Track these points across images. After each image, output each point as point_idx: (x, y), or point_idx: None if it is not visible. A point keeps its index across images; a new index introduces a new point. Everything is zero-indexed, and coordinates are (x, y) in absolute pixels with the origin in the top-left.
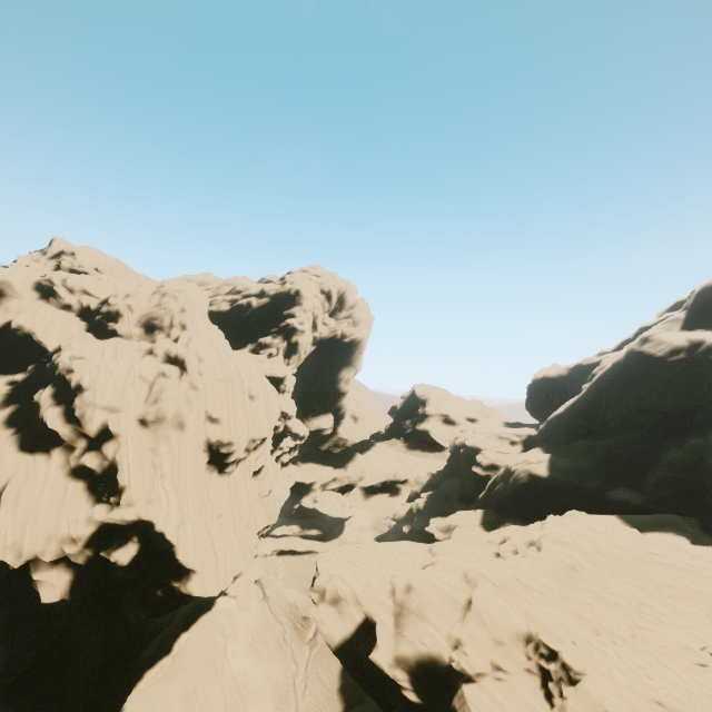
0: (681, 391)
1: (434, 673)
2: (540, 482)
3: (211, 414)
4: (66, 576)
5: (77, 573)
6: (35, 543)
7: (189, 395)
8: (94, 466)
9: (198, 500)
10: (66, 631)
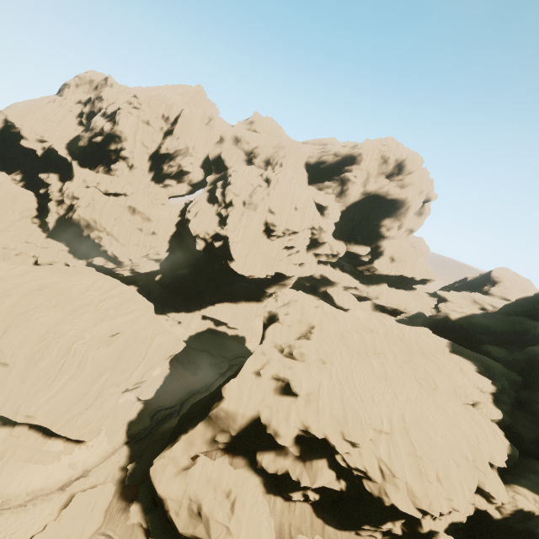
0: None
1: (275, 318)
2: (447, 322)
3: (271, 209)
4: (203, 244)
5: (206, 245)
6: (199, 230)
7: (264, 197)
8: (223, 214)
9: (253, 243)
10: (201, 263)
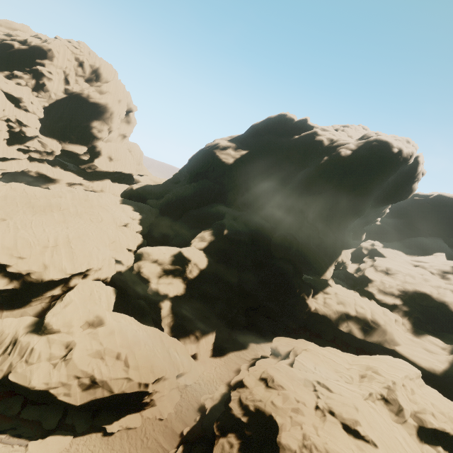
0: (197, 163)
1: None
2: (132, 191)
3: None
4: None
5: None
6: None
7: None
8: None
9: None
10: None
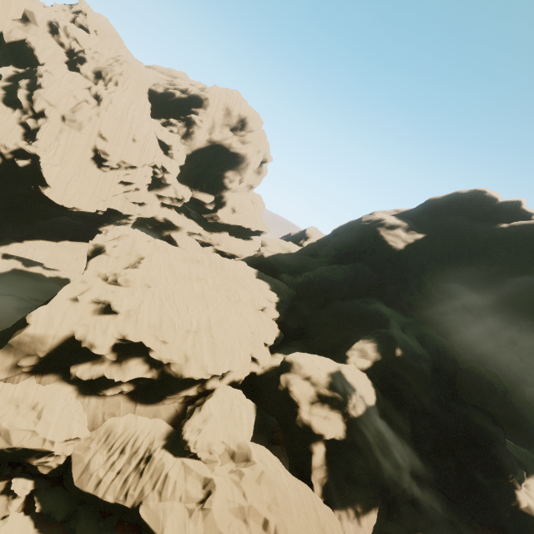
0: (350, 240)
1: (101, 250)
2: (262, 259)
3: (102, 134)
4: None
5: (4, 162)
6: None
7: (93, 117)
8: (30, 125)
9: (77, 170)
10: None
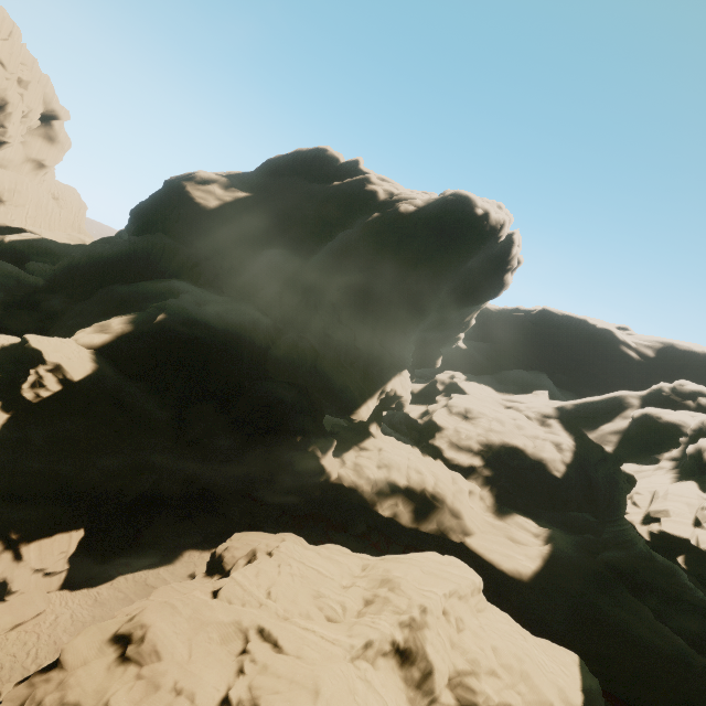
0: (147, 202)
1: None
2: (1, 246)
3: None
4: None
5: None
6: None
7: None
8: None
9: None
10: None
